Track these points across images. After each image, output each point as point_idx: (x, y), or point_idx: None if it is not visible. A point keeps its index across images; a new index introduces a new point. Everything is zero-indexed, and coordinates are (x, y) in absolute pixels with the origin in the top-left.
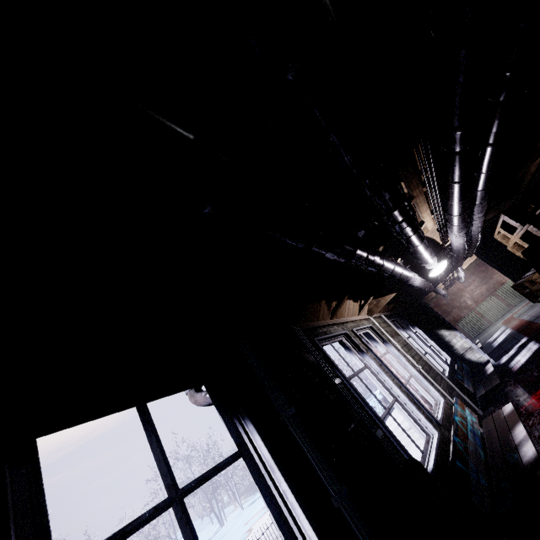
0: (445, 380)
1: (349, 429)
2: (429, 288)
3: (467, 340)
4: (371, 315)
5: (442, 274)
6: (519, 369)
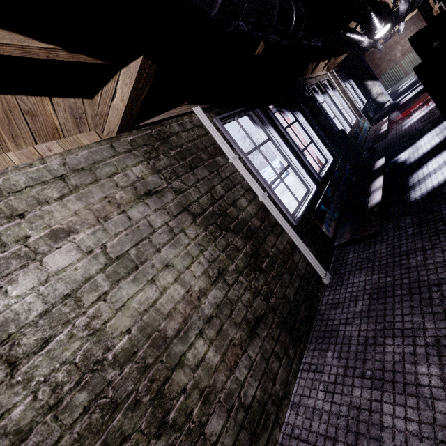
0: (359, 112)
1: (321, 121)
2: (371, 46)
3: (382, 87)
4: (328, 71)
5: (384, 34)
6: (403, 103)
